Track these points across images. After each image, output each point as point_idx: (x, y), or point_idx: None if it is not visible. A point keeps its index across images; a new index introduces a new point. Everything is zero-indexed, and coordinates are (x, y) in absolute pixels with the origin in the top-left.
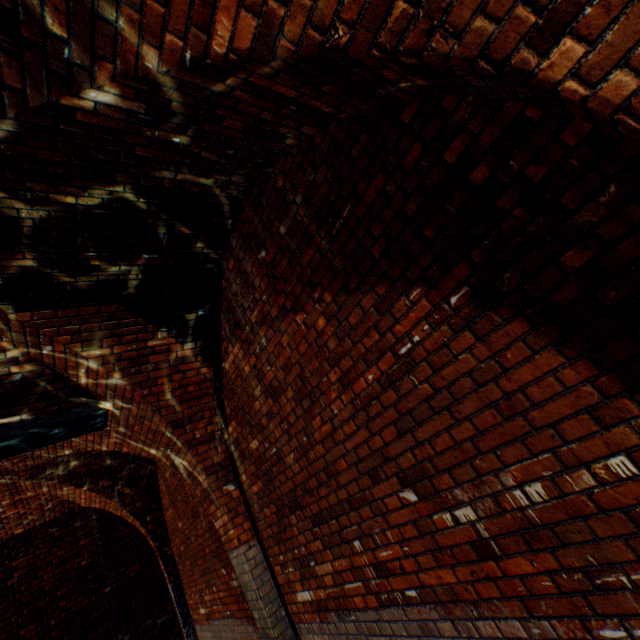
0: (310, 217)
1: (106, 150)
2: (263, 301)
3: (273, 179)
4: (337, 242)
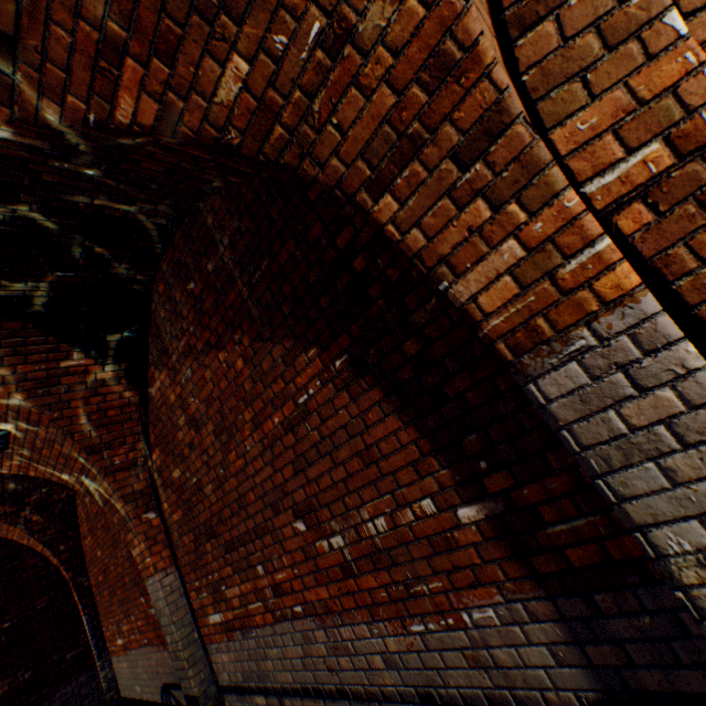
0: (235, 261)
1: (7, 173)
2: (190, 333)
3: (204, 214)
4: (256, 291)
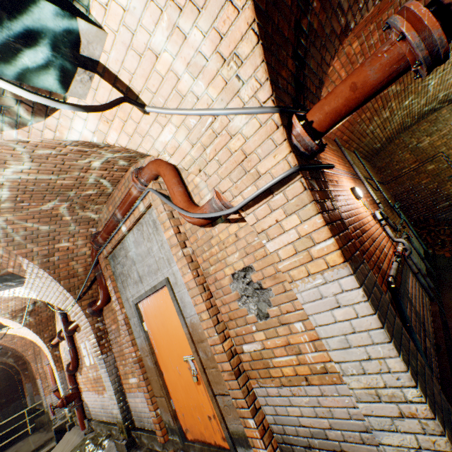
0: None
1: None
2: None
3: None
4: None
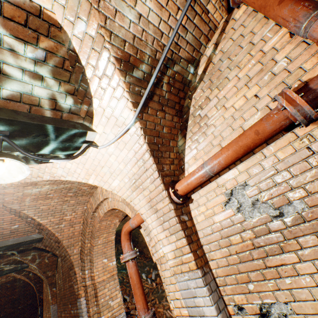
0: None
1: None
2: None
3: None
4: None
